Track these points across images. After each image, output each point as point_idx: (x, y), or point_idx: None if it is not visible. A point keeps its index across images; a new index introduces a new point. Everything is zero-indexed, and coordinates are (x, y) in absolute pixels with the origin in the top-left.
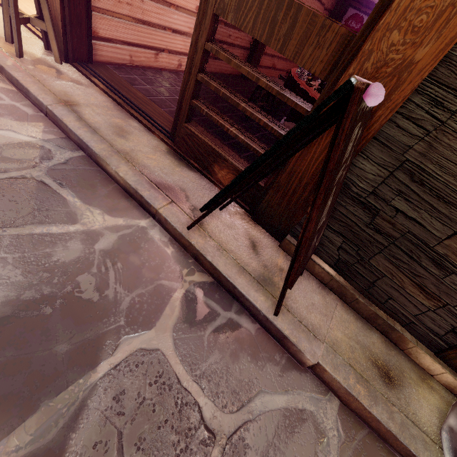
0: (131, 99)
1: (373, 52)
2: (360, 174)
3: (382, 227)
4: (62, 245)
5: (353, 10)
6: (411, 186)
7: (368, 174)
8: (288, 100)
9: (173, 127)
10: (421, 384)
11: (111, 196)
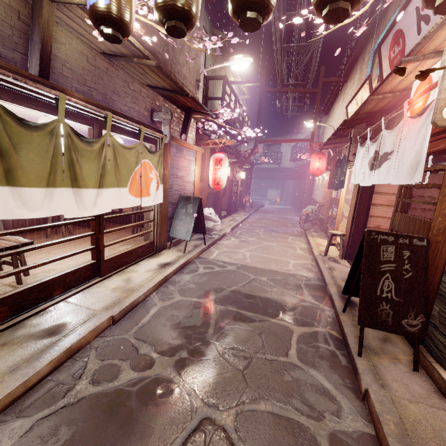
0: None
1: (434, 226)
2: (445, 286)
3: None
4: (291, 297)
5: None
6: None
7: None
8: None
9: None
10: None
11: (321, 296)
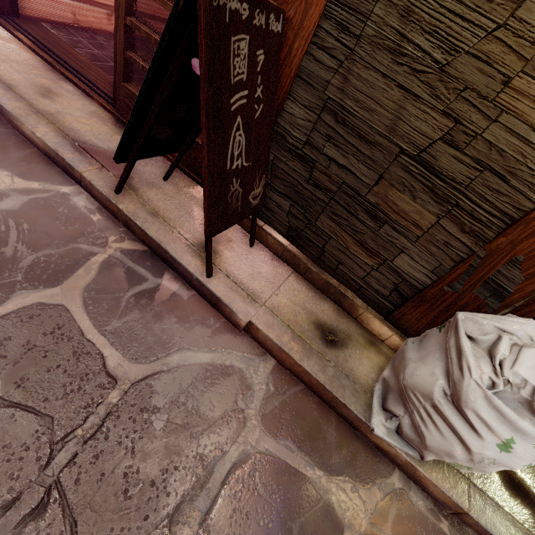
0: (68, 61)
1: None
2: (291, 121)
3: (320, 181)
4: None
5: None
6: (337, 129)
7: (298, 120)
8: None
9: (114, 90)
10: (368, 347)
11: (26, 159)
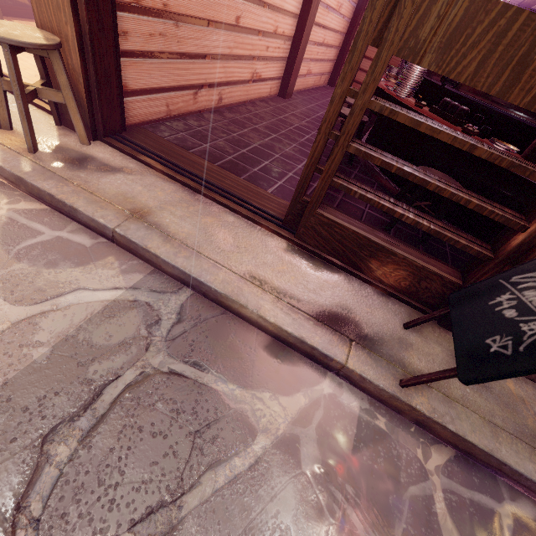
0: (204, 176)
1: None
2: None
3: None
4: (265, 491)
5: None
6: None
7: None
8: (533, 173)
9: (288, 212)
10: None
11: (264, 355)
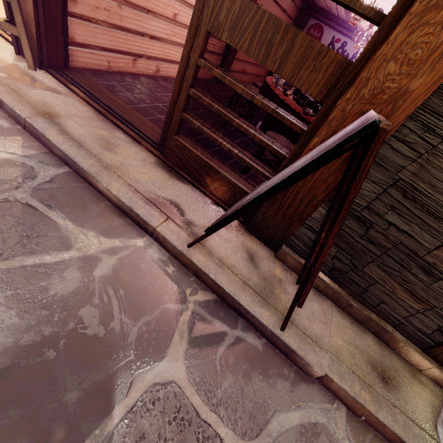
0: (114, 108)
1: (370, 80)
2: None
3: (375, 238)
4: (58, 275)
5: (316, 20)
6: (404, 202)
7: (363, 191)
8: (284, 118)
9: (161, 138)
10: (413, 381)
11: (103, 214)
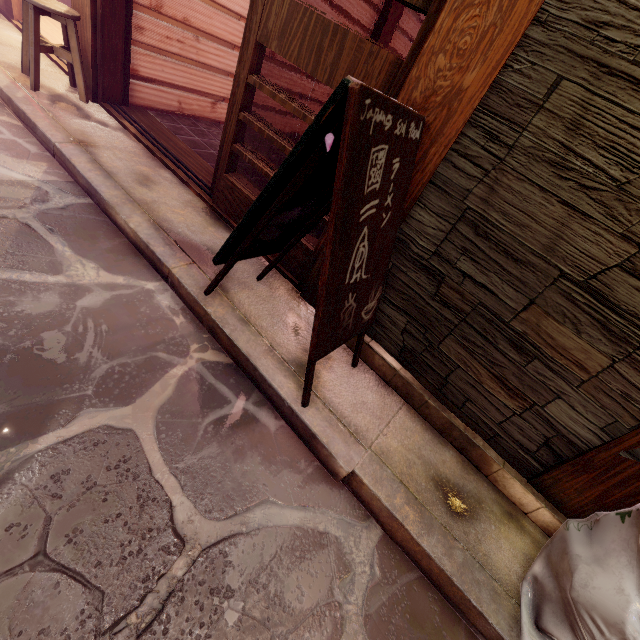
0: (169, 148)
1: (420, 79)
2: (419, 229)
3: (449, 298)
4: (33, 295)
5: None
6: (476, 242)
7: (427, 228)
8: None
9: (213, 180)
10: (507, 522)
11: (115, 250)
